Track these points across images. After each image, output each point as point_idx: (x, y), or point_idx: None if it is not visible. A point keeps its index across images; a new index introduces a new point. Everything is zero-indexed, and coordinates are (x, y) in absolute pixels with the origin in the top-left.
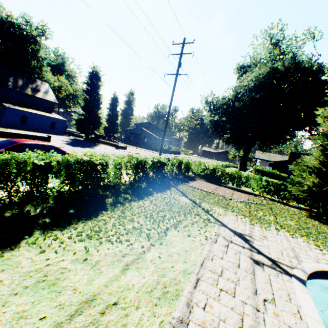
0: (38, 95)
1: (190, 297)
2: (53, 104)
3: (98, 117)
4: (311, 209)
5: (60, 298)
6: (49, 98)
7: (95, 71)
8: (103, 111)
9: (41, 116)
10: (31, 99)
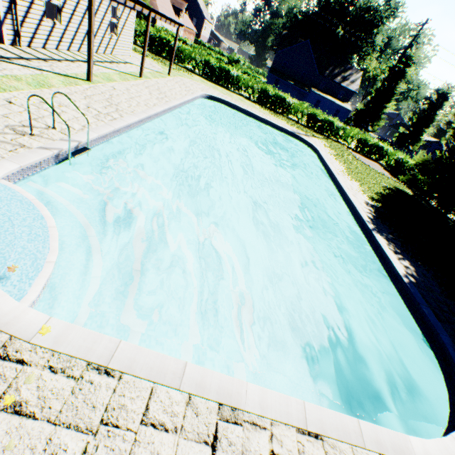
0: (343, 83)
1: (266, 115)
2: (351, 94)
3: (379, 111)
4: (448, 216)
5: (252, 105)
6: (351, 87)
7: (410, 55)
8: (393, 106)
9: (331, 103)
10: (335, 87)
